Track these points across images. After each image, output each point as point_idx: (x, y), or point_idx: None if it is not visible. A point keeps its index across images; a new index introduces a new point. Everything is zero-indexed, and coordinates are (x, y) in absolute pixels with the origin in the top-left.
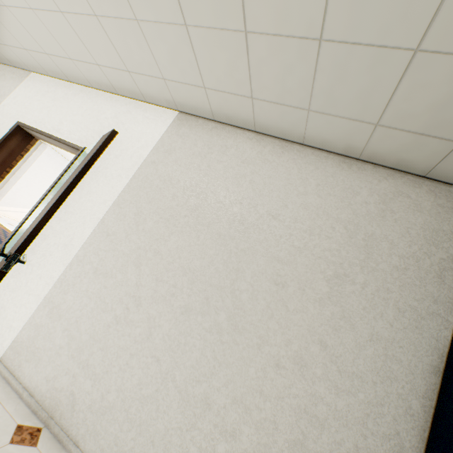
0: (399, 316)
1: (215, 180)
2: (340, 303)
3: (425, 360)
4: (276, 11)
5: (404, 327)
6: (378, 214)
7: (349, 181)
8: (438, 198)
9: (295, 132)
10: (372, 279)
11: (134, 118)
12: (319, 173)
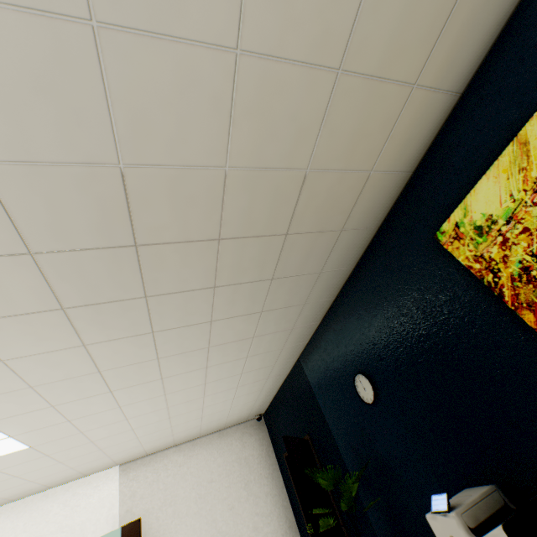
0: (268, 479)
1: (173, 488)
2: (252, 493)
3: (280, 487)
4: (185, 428)
5: (271, 481)
6: (243, 447)
7: (227, 440)
8: (254, 426)
9: (196, 436)
10: (255, 474)
11: (85, 494)
12: (215, 445)
